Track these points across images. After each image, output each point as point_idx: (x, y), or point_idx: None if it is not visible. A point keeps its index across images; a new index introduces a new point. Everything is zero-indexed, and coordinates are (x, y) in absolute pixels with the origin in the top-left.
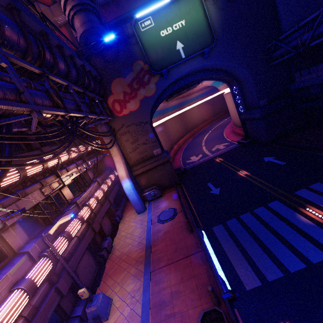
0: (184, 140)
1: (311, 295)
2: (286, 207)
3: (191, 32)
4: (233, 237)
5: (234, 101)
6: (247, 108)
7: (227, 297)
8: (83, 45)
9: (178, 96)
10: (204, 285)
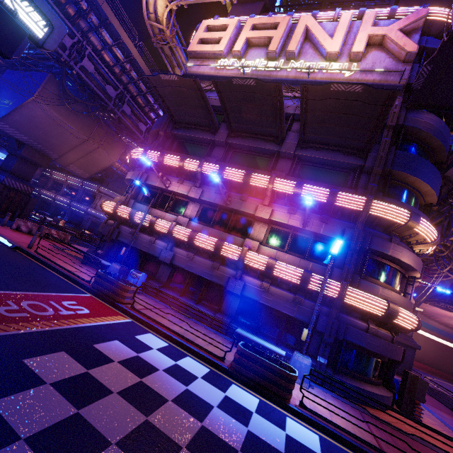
0: None
1: None
2: None
3: None
4: None
5: None
6: None
7: None
8: None
9: (439, 307)
10: None
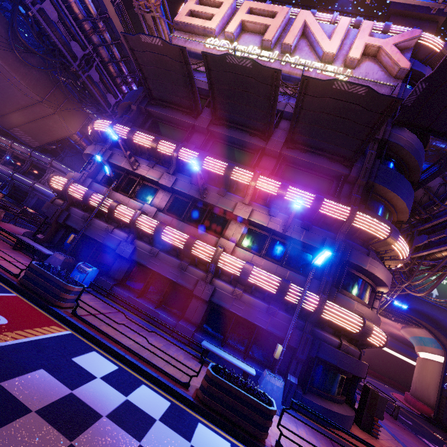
0: None
1: None
2: None
3: None
4: None
5: (443, 372)
6: None
7: None
8: None
9: (379, 314)
10: None
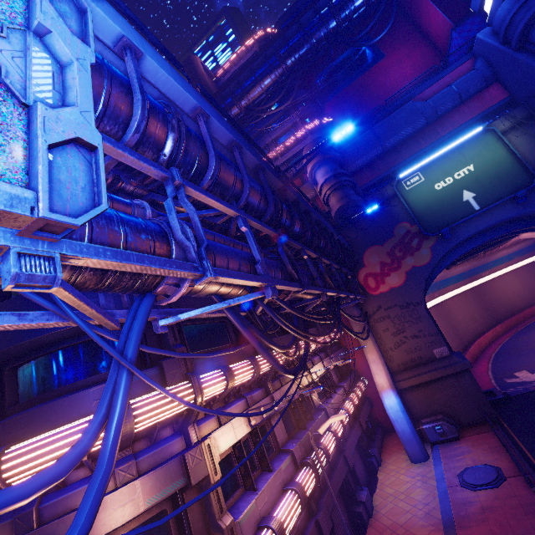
0: (490, 338)
1: None
2: None
3: (486, 176)
4: None
5: None
6: None
7: None
8: (337, 219)
9: (469, 259)
10: None
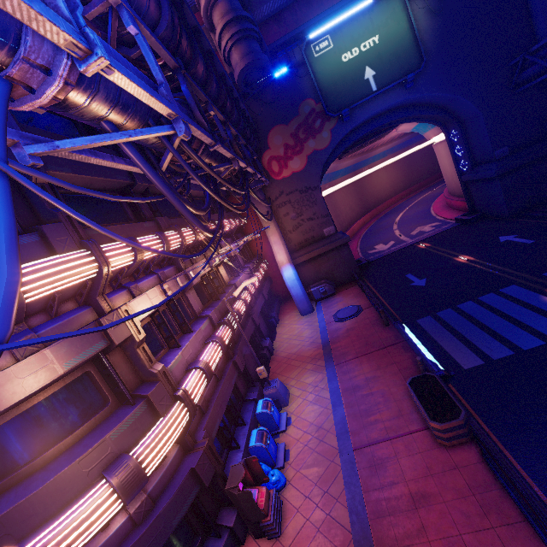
0: (361, 224)
1: (546, 366)
2: (527, 290)
3: (388, 52)
4: (448, 326)
5: (452, 153)
6: (473, 164)
7: (440, 374)
8: (241, 84)
9: (357, 150)
10: (409, 369)
